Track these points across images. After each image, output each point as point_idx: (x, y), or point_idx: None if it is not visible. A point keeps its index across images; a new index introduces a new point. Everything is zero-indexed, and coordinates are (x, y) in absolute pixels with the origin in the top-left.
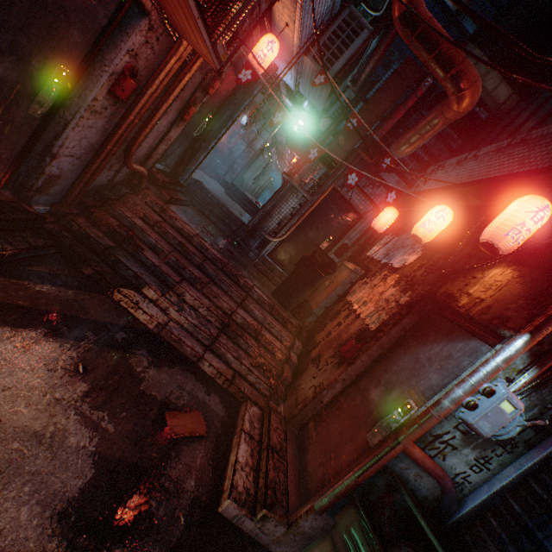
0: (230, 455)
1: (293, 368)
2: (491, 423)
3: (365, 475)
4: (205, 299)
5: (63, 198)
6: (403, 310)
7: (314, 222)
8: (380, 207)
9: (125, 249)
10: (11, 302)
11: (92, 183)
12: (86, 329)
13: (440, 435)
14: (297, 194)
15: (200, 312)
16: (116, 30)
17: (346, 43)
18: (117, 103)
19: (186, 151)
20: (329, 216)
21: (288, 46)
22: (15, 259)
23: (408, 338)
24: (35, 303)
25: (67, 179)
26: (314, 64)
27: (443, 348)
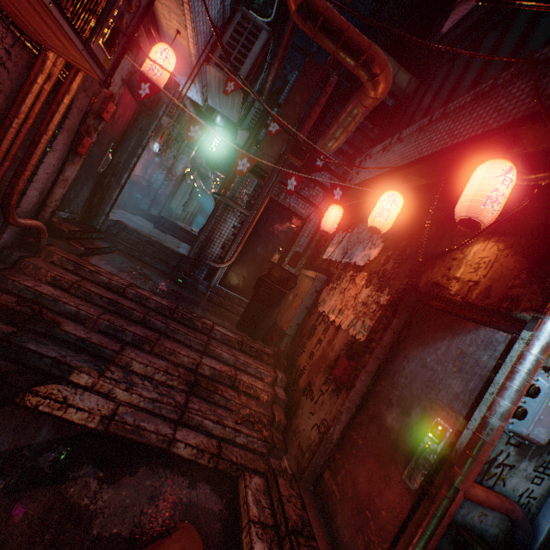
0: None
1: (284, 406)
2: (545, 426)
3: (430, 547)
4: (160, 361)
5: None
6: (388, 312)
7: (259, 237)
8: (321, 207)
9: (33, 330)
10: None
11: None
12: None
13: (494, 459)
14: (235, 212)
15: (157, 379)
16: None
17: (247, 47)
18: None
19: (94, 190)
20: (273, 227)
21: (185, 56)
22: None
23: (404, 341)
24: None
25: None
26: (219, 71)
27: (451, 346)
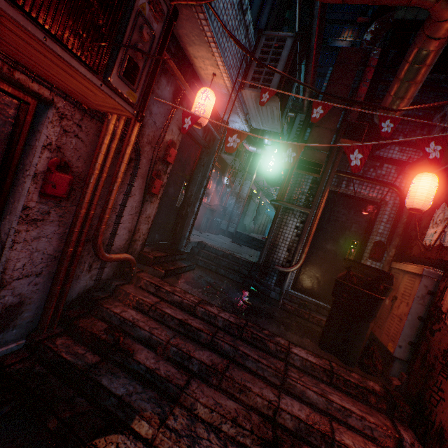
0: None
1: None
2: None
3: None
4: (227, 401)
5: (38, 323)
6: None
7: (325, 232)
8: (397, 184)
9: (112, 359)
10: None
11: (68, 292)
12: None
13: None
14: (294, 213)
15: (225, 431)
16: (30, 134)
17: (275, 61)
18: (61, 203)
19: (176, 221)
20: (340, 219)
21: (224, 94)
22: None
23: None
24: None
25: (36, 301)
26: (253, 91)
27: None
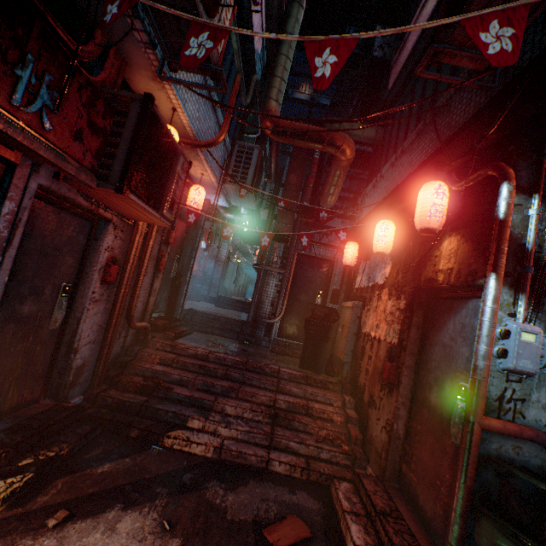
0: (347, 545)
1: (357, 424)
2: (528, 358)
3: (469, 475)
4: (244, 403)
5: (91, 382)
6: (407, 313)
7: (299, 287)
8: (342, 246)
9: (157, 397)
10: (83, 494)
11: (110, 356)
12: (155, 486)
13: (502, 396)
14: (273, 274)
15: (246, 417)
16: (93, 241)
17: (247, 162)
18: (109, 286)
19: (171, 291)
20: (308, 275)
21: (210, 184)
22: (71, 454)
23: (426, 332)
24: (103, 484)
25: (90, 364)
26: (233, 185)
27: (455, 323)
